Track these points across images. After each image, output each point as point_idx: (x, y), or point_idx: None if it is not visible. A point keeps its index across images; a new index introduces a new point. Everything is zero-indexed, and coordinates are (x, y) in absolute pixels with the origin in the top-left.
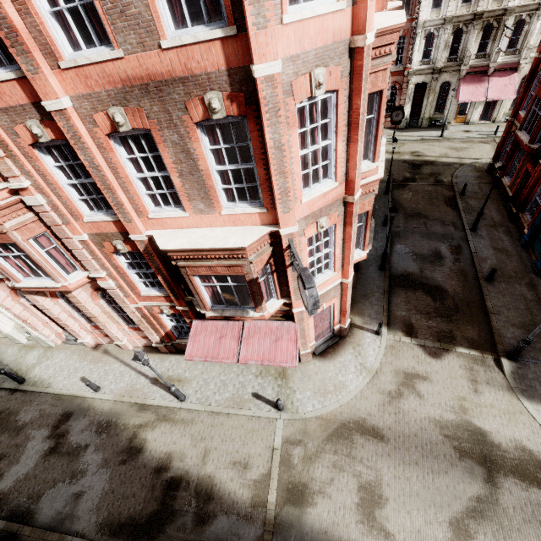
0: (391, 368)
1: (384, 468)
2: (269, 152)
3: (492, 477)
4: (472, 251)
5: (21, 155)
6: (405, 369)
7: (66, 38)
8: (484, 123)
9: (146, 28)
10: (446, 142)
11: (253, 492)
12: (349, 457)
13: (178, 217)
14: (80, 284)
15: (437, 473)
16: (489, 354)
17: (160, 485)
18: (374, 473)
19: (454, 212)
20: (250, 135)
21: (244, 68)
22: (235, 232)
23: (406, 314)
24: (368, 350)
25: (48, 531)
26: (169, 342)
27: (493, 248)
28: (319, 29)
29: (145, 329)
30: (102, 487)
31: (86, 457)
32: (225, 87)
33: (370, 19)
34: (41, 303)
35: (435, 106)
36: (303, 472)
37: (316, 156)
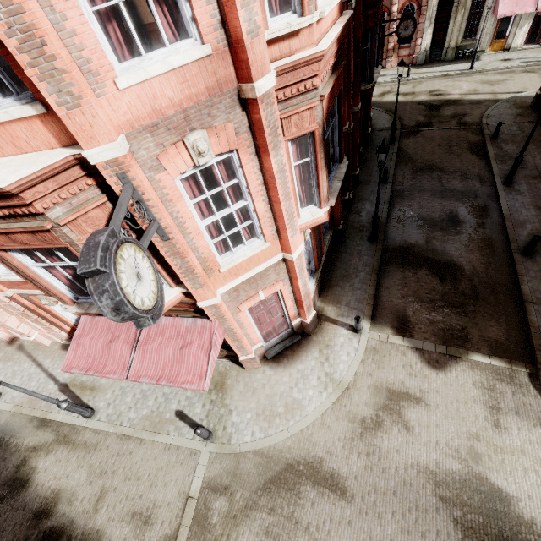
0: (370, 383)
1: None
2: None
3: None
4: (504, 212)
5: None
6: (389, 385)
7: None
8: (531, 48)
9: None
10: (477, 75)
11: None
12: (290, 521)
13: None
14: None
15: None
16: (521, 366)
17: (35, 538)
18: None
19: (481, 162)
20: None
21: None
22: (11, 163)
23: (400, 302)
24: (340, 354)
25: None
26: None
27: (535, 208)
28: None
29: (39, 323)
30: None
31: None
32: None
33: None
34: None
35: (465, 30)
36: (221, 539)
37: None
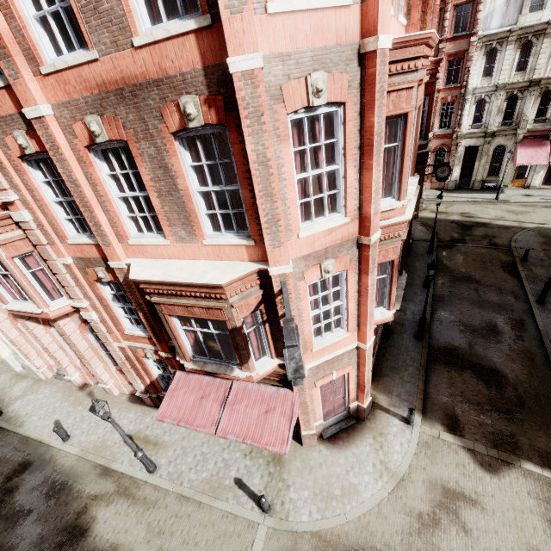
0: (424, 477)
1: None
2: (251, 167)
3: None
4: (541, 328)
5: (11, 167)
6: (444, 482)
7: (51, 45)
8: (548, 188)
9: (119, 25)
10: (502, 205)
11: None
12: None
13: (159, 245)
14: (63, 312)
15: None
16: None
17: None
18: None
19: (514, 280)
20: (232, 148)
21: (222, 66)
22: (217, 267)
23: (448, 400)
24: (394, 443)
25: None
26: (154, 393)
27: None
28: (316, 26)
29: (129, 373)
30: None
31: (23, 528)
32: (202, 90)
33: (384, 20)
34: (32, 329)
35: (489, 169)
36: None
37: (321, 184)
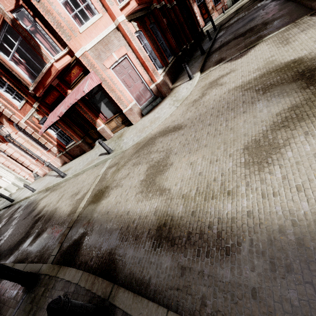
0: (199, 88)
1: (175, 145)
2: None
3: (315, 80)
4: None
5: None
6: (211, 81)
7: None
8: None
9: None
10: None
11: (73, 206)
12: (147, 154)
13: None
14: None
15: (232, 118)
16: (302, 17)
17: (31, 223)
18: (164, 153)
19: None
20: None
21: None
22: None
23: (217, 57)
24: (182, 91)
25: None
26: (64, 151)
27: None
28: None
29: (43, 141)
30: (9, 234)
31: (13, 222)
32: None
33: None
34: None
35: None
36: (109, 180)
37: None
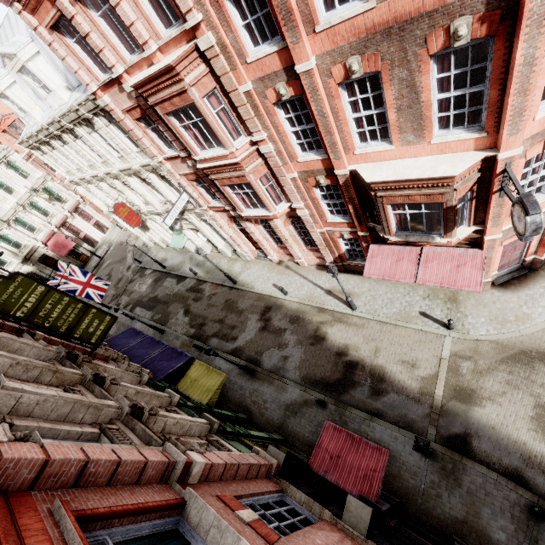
0: None
1: None
2: (514, 71)
3: None
4: None
5: (264, 113)
6: None
7: (322, 2)
8: None
9: None
10: None
11: (420, 384)
12: (527, 380)
13: (383, 151)
14: (284, 213)
15: None
16: None
17: (341, 364)
18: None
19: None
20: (493, 55)
21: None
22: (443, 161)
23: None
24: None
25: (271, 373)
26: (340, 263)
27: None
28: None
29: (324, 250)
30: (300, 356)
31: (286, 336)
32: (478, 9)
33: None
34: (249, 227)
35: None
36: (471, 381)
37: None
